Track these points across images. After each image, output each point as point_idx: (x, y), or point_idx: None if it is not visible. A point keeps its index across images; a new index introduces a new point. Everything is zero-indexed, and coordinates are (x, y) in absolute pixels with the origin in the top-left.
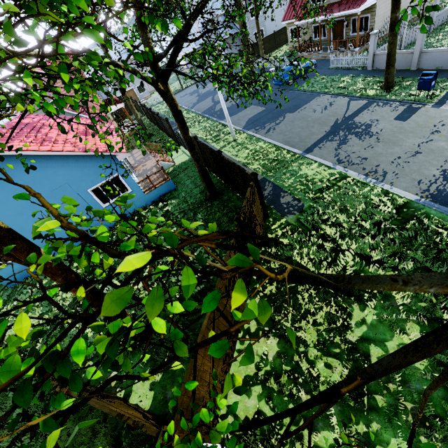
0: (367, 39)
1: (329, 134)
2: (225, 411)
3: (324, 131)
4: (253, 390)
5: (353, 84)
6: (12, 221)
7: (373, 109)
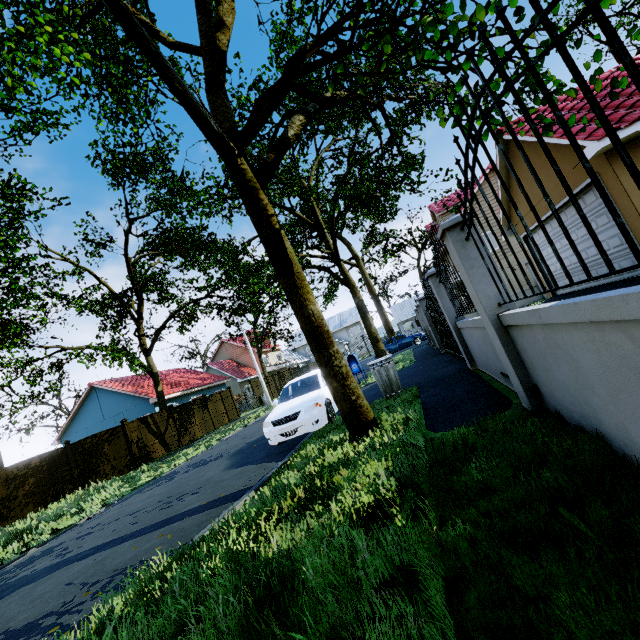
0: None
1: None
2: None
3: None
4: None
5: None
6: (92, 430)
7: None
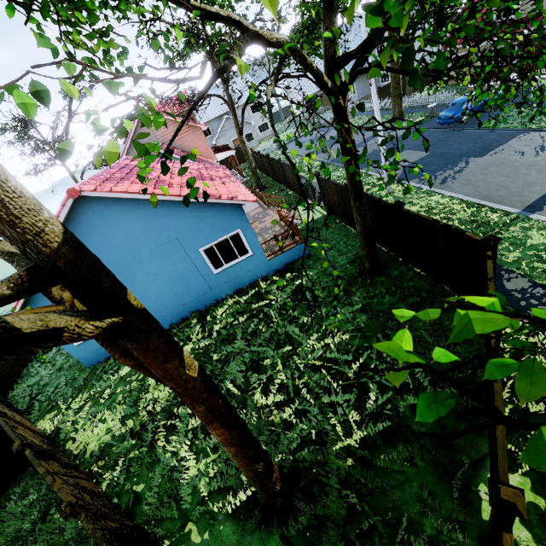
0: None
1: None
2: None
3: None
4: None
5: None
6: None
7: None
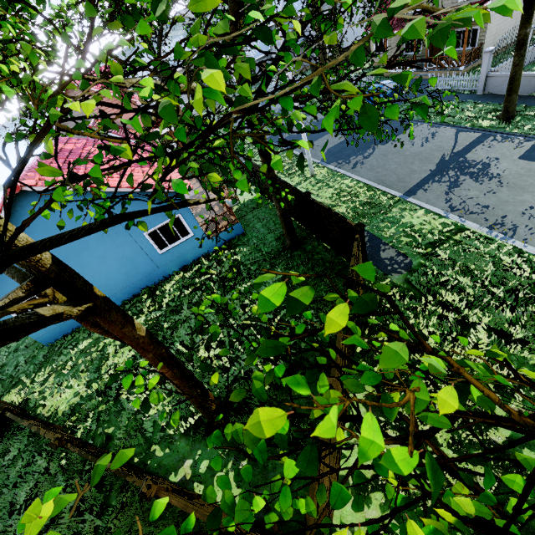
0: (475, 56)
1: (435, 174)
2: (338, 522)
3: (428, 169)
4: (372, 498)
5: (461, 111)
6: None
7: (490, 144)
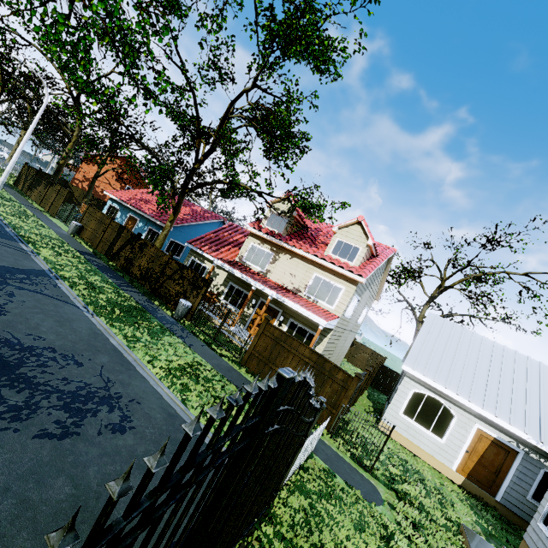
0: None
1: None
2: None
3: None
4: None
5: None
6: None
7: None
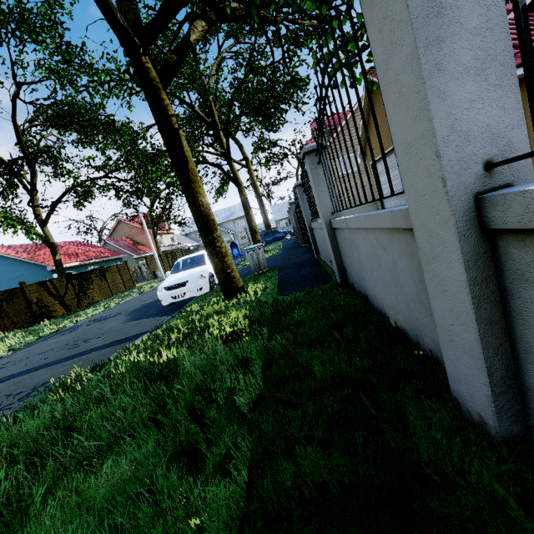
0: None
1: None
2: None
3: None
4: None
5: None
6: None
7: None
